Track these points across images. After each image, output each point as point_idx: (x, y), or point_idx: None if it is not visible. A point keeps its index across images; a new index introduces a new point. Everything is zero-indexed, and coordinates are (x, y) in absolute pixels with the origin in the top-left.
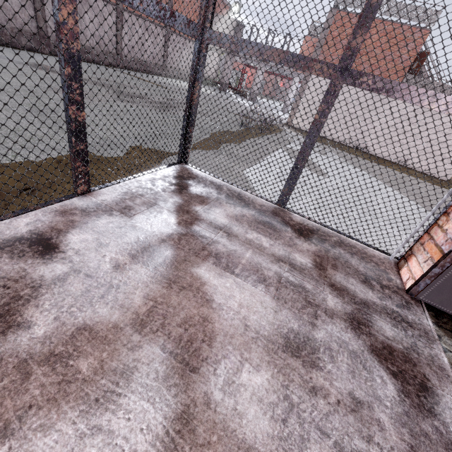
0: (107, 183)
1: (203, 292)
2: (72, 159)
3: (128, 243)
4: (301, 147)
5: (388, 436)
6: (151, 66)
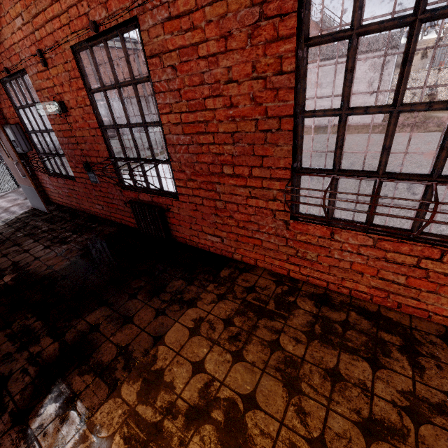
0: None
1: None
2: None
3: None
4: None
5: None
6: None
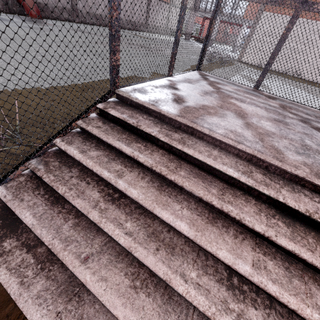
0: (175, 74)
1: (236, 105)
2: (171, 58)
3: (199, 91)
4: (273, 51)
5: (319, 140)
6: (138, 25)
